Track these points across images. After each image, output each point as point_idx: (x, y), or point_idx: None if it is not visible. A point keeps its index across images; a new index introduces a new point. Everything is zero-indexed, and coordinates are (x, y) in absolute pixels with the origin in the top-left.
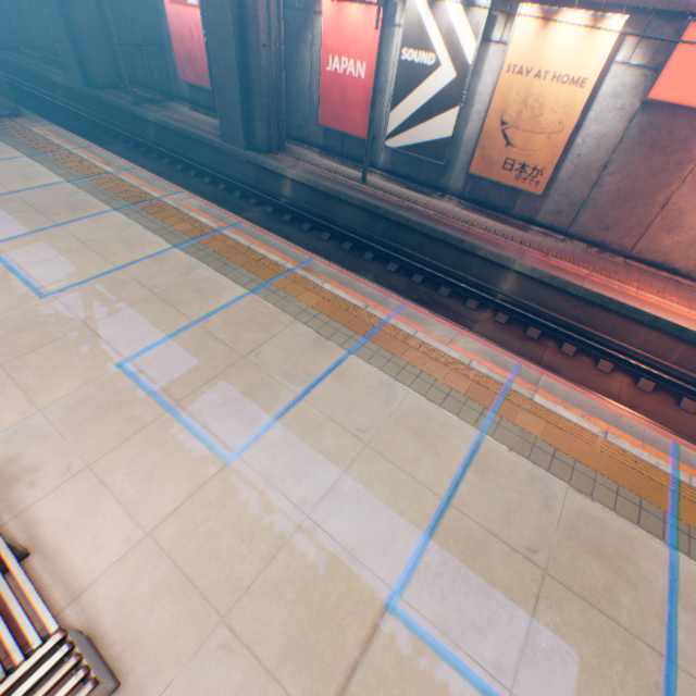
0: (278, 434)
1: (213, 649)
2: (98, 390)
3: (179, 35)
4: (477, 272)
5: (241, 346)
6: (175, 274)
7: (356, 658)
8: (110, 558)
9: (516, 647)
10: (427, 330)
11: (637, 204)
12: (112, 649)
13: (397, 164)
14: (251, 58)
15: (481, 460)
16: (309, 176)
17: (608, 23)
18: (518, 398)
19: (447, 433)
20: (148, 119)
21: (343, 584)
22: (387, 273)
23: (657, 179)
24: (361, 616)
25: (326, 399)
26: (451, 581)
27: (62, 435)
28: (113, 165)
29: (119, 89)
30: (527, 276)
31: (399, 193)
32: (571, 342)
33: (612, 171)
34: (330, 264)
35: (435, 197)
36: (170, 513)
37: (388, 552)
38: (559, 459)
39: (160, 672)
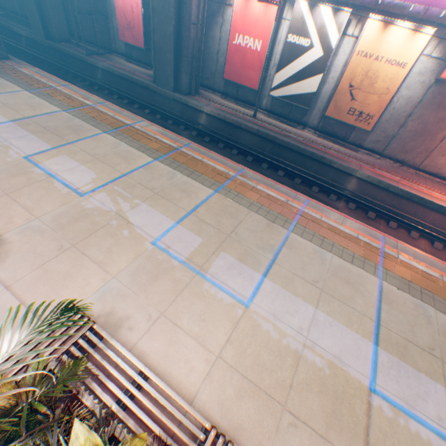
0: (269, 286)
1: (286, 427)
2: (146, 261)
3: (122, 9)
4: (332, 177)
5: (224, 228)
6: (163, 179)
7: (366, 423)
8: (201, 375)
9: (443, 406)
10: (326, 215)
11: (426, 139)
12: (226, 434)
13: (274, 107)
14: (184, 31)
15: (386, 296)
16: (219, 112)
17: (424, 31)
18: (390, 257)
19: (362, 280)
20: (97, 66)
21: (341, 378)
22: (278, 177)
23: (439, 125)
24: (359, 397)
25: (288, 262)
26: (397, 371)
27: (135, 293)
28: (89, 99)
29: (70, 43)
30: (364, 180)
31: (277, 125)
32: (393, 220)
33: (413, 118)
34: (255, 173)
35: (299, 128)
36: (225, 342)
37: (358, 357)
38: (424, 293)
39: (261, 445)
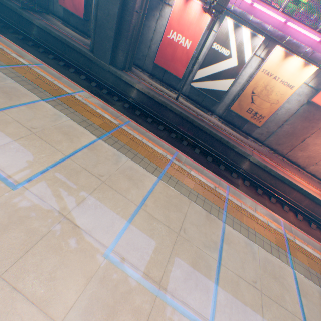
0: (223, 297)
1: None
2: (100, 287)
3: None
4: (232, 157)
5: (173, 224)
6: (109, 163)
7: None
8: None
9: None
10: (244, 202)
11: (293, 138)
12: None
13: (192, 94)
14: (127, 15)
15: (301, 288)
16: (150, 91)
17: (310, 67)
18: (292, 242)
19: (283, 273)
20: (33, 21)
21: None
22: (195, 154)
23: (303, 131)
24: None
25: (230, 261)
26: None
27: None
28: (24, 57)
29: None
30: (254, 163)
31: (193, 109)
32: (273, 196)
33: (288, 123)
34: (186, 156)
35: (208, 114)
36: None
37: None
38: (319, 278)
39: None
